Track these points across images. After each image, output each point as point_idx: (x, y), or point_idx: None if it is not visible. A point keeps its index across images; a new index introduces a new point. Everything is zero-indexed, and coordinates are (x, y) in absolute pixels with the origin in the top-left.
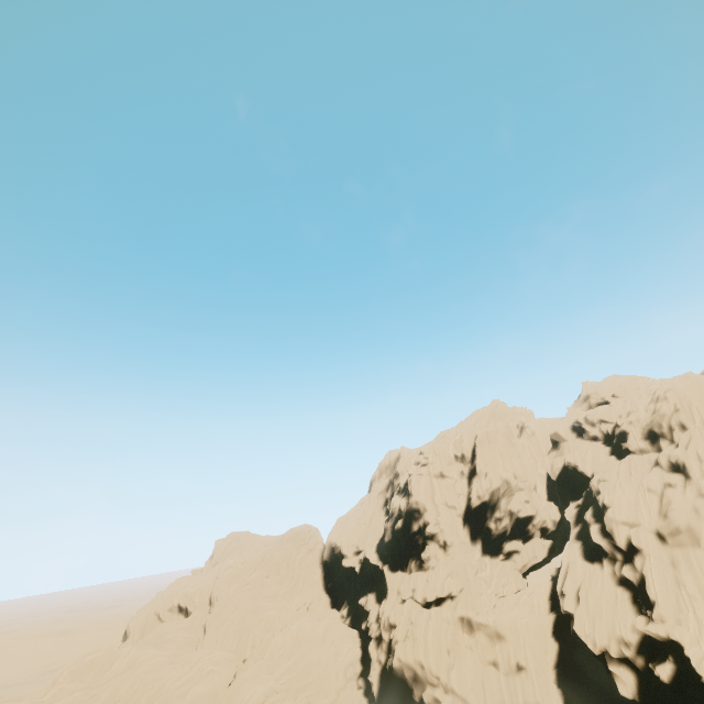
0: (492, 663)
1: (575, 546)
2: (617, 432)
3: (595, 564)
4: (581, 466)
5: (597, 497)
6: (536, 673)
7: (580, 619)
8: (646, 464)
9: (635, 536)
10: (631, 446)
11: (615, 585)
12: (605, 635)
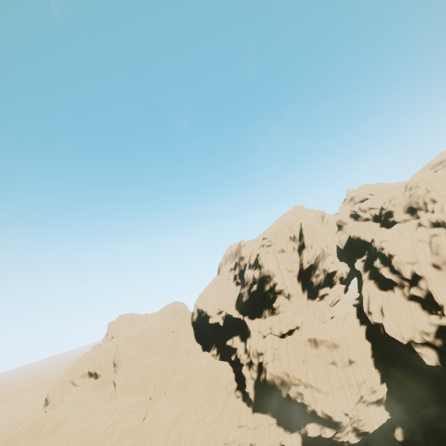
0: (331, 363)
1: (370, 283)
2: (384, 213)
3: (388, 291)
4: (363, 236)
5: (383, 251)
6: (361, 363)
7: (388, 325)
8: (410, 227)
9: (418, 269)
10: (397, 218)
11: (406, 301)
12: (409, 331)
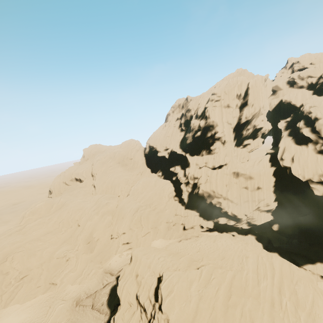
0: (244, 188)
1: (288, 139)
2: (321, 82)
3: (303, 146)
4: (294, 101)
5: (310, 115)
6: (265, 189)
7: (295, 169)
8: None
9: None
10: None
11: (316, 154)
12: (311, 174)
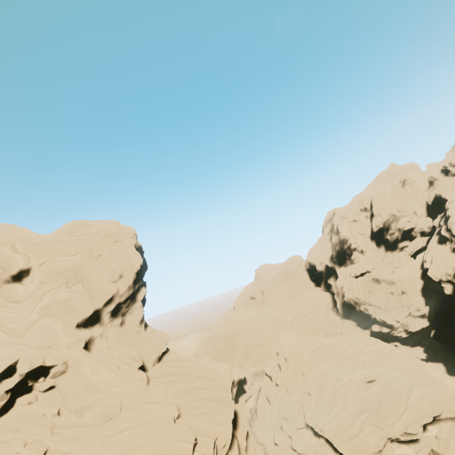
0: (390, 293)
1: (435, 238)
2: None
3: (443, 245)
4: (443, 195)
5: (446, 212)
6: (411, 293)
7: (430, 270)
8: None
9: None
10: None
11: (450, 252)
12: (441, 273)
